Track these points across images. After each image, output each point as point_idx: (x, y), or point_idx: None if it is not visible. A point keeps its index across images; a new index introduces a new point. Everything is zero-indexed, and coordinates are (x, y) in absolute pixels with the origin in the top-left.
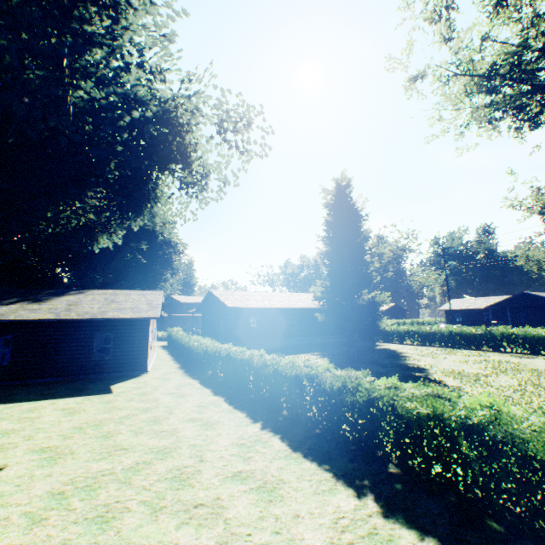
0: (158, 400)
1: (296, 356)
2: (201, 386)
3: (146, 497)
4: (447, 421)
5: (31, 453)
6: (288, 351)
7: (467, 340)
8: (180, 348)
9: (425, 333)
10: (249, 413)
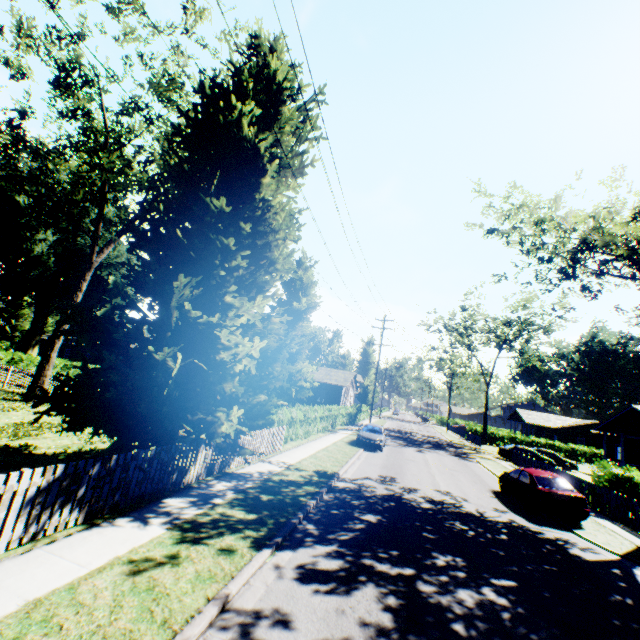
0: None
1: None
2: None
3: None
4: None
5: None
6: None
7: None
8: None
9: None
10: None
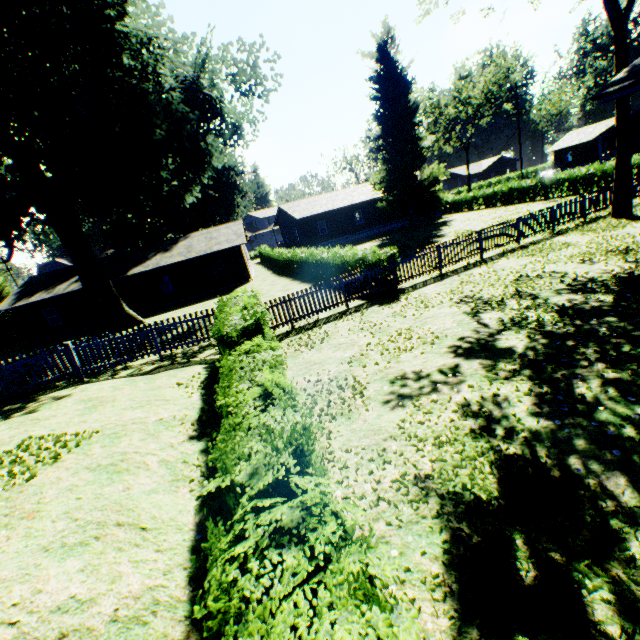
0: (262, 289)
1: (359, 247)
2: (285, 279)
3: None
4: (360, 261)
5: None
6: (356, 244)
7: (523, 194)
8: (270, 261)
9: (488, 196)
10: (308, 283)
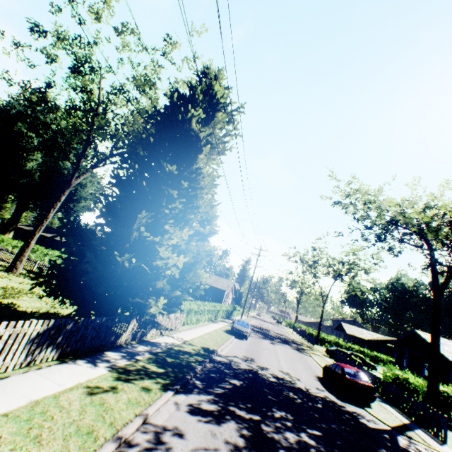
0: None
1: None
2: None
3: None
4: None
5: None
6: None
7: None
8: None
9: None
10: None
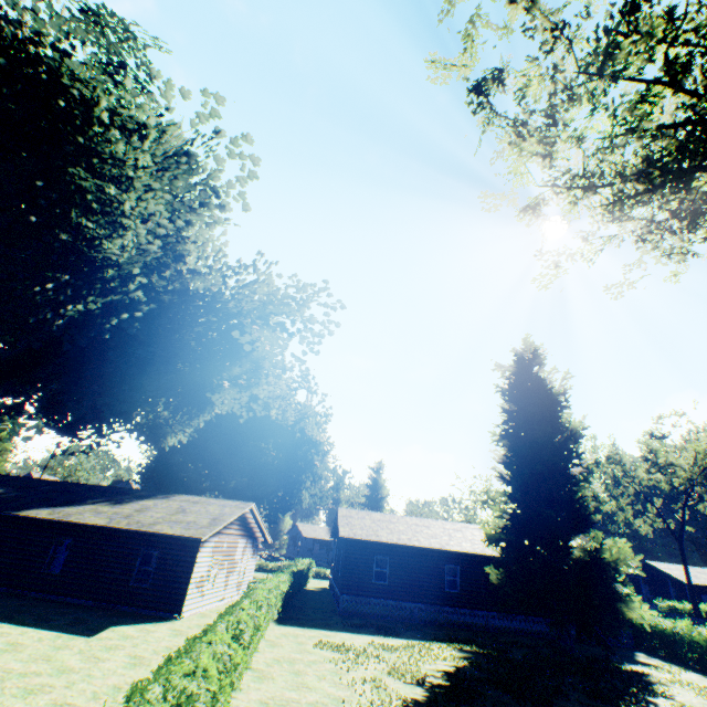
0: (101, 662)
1: (421, 644)
2: None
3: None
4: None
5: None
6: (430, 631)
7: None
8: None
9: None
10: None
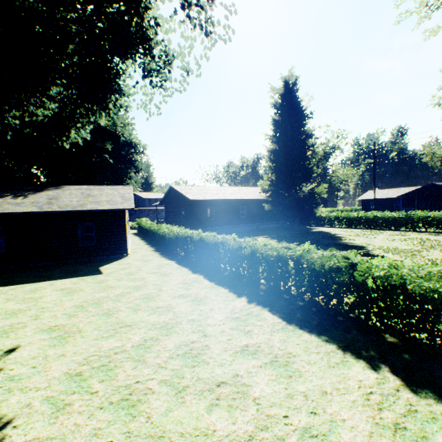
0: (145, 279)
1: None
2: (178, 266)
3: (164, 377)
4: None
5: (40, 333)
6: (240, 235)
7: (389, 223)
8: (151, 235)
9: (352, 218)
10: (230, 289)
